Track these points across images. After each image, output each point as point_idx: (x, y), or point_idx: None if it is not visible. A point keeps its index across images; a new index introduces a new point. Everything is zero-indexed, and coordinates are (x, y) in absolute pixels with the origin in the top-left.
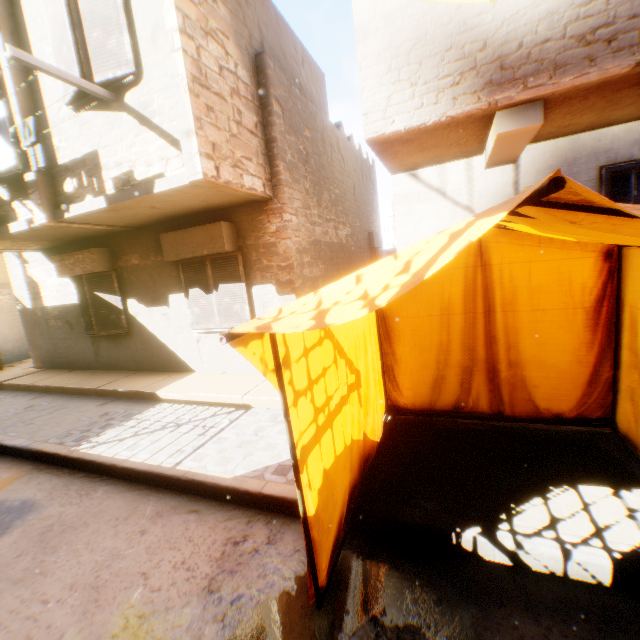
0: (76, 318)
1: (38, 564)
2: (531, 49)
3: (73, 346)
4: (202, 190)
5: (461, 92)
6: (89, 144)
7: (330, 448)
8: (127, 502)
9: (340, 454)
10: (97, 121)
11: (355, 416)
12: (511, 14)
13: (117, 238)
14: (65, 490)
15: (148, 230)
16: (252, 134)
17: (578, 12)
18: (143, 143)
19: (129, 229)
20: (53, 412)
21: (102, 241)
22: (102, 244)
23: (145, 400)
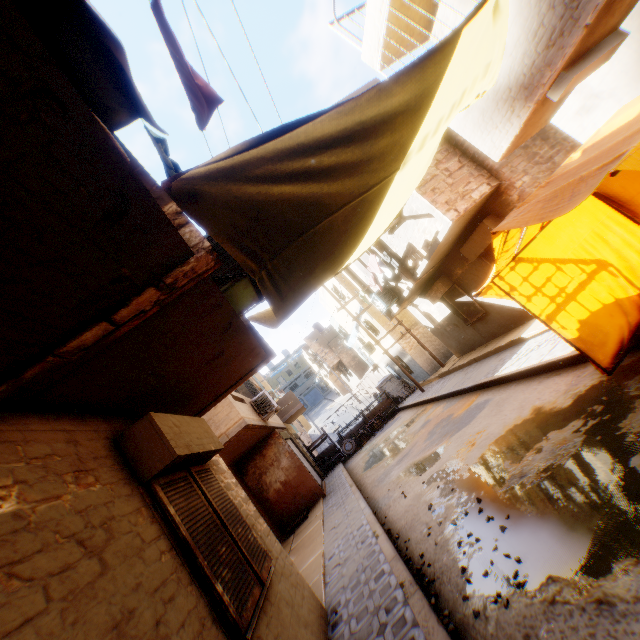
0: (455, 320)
1: (498, 410)
2: (529, 72)
3: (465, 336)
4: (458, 222)
5: (517, 112)
6: (404, 242)
7: (579, 310)
8: (524, 385)
9: (596, 310)
10: (400, 231)
11: (610, 286)
12: (508, 71)
13: (443, 267)
14: (497, 392)
15: (453, 252)
16: (460, 169)
17: (534, 43)
18: (421, 226)
19: (444, 259)
20: (476, 370)
21: (438, 273)
22: (439, 275)
23: (518, 344)
